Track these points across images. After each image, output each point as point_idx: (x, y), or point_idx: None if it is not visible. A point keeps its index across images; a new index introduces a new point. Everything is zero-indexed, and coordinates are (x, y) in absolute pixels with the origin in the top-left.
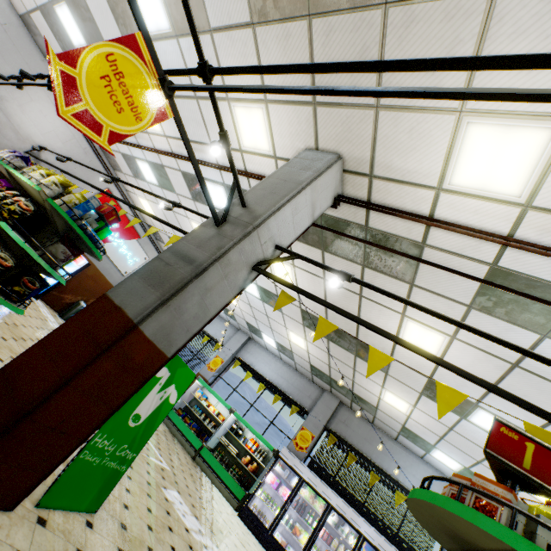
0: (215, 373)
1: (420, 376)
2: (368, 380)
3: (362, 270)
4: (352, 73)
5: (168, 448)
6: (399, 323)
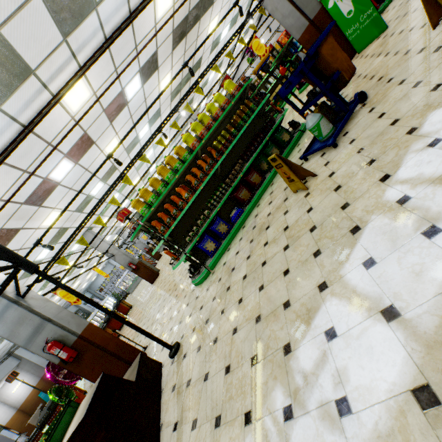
0: None
1: None
2: None
3: None
4: None
5: None
6: None
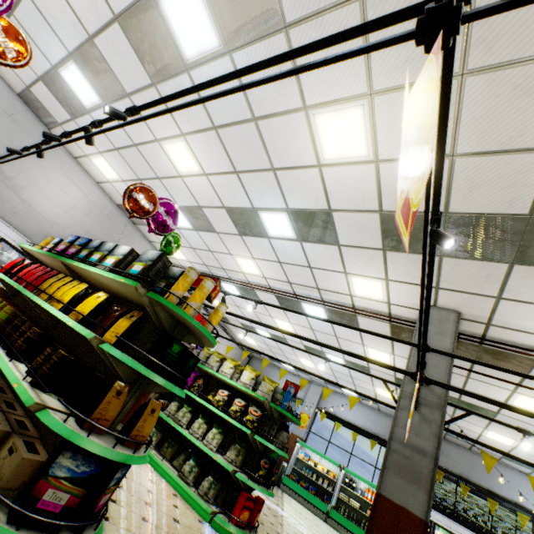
0: (306, 429)
1: (529, 425)
2: (468, 423)
3: (472, 365)
4: (477, 282)
5: (315, 524)
6: (508, 395)
